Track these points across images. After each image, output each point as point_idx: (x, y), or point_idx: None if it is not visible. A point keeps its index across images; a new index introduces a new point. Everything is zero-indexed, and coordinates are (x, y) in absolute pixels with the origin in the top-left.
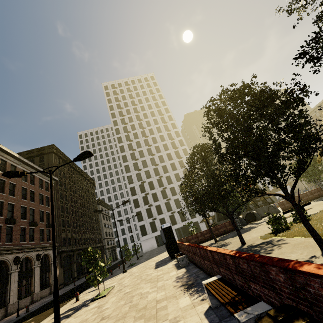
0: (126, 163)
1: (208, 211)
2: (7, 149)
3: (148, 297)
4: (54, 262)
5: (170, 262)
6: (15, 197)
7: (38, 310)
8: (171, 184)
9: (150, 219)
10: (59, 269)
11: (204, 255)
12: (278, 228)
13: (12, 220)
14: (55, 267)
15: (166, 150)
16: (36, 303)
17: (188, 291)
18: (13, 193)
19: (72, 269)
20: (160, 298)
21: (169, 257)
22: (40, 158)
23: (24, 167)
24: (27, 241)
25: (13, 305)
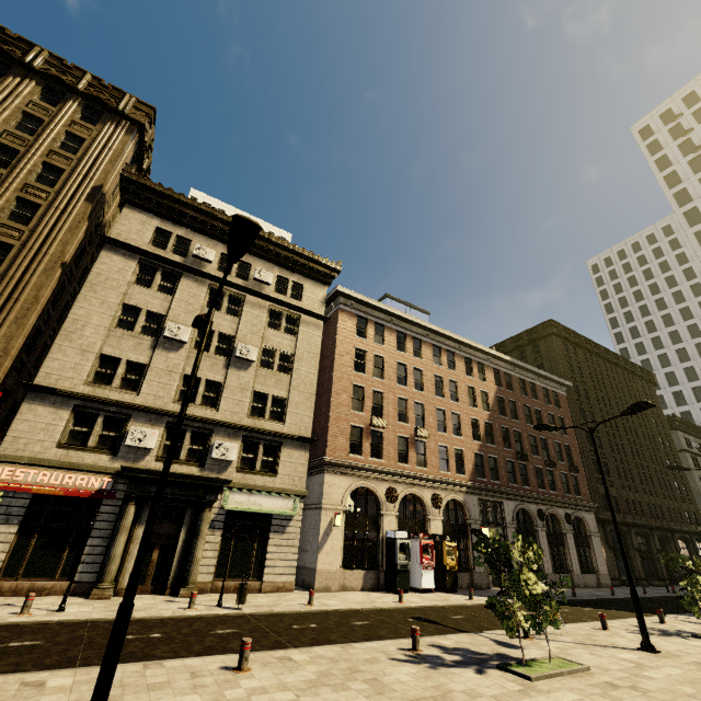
0: None
1: None
2: (497, 353)
3: None
4: (623, 555)
5: None
6: (519, 421)
7: (591, 602)
8: None
9: None
10: (606, 550)
11: None
12: None
13: (523, 455)
14: (625, 561)
15: None
16: (579, 589)
17: None
18: (515, 415)
19: (631, 559)
20: None
21: None
22: (532, 347)
23: (520, 373)
24: (547, 490)
25: (549, 575)
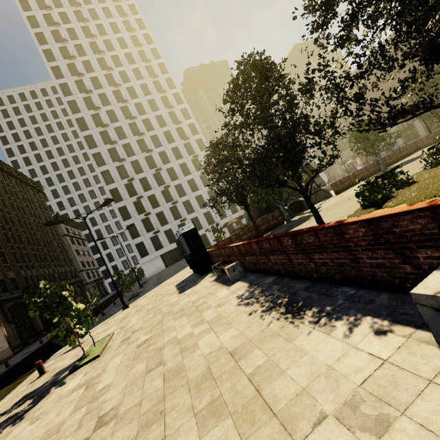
0: (96, 149)
1: (230, 213)
2: None
3: (198, 346)
4: None
5: (202, 279)
6: None
7: None
8: (176, 180)
9: (150, 233)
10: (6, 327)
11: (317, 244)
12: (376, 199)
13: None
14: None
15: (163, 126)
16: None
17: (300, 318)
18: None
19: (32, 321)
20: (235, 344)
21: (194, 274)
22: None
23: None
24: None
25: None
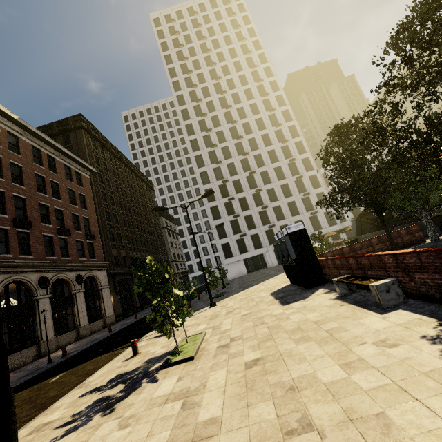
0: (198, 152)
1: (326, 225)
2: None
3: (395, 424)
4: None
5: (311, 293)
6: (26, 188)
7: (77, 356)
8: (269, 184)
9: (236, 235)
10: (114, 296)
11: None
12: None
13: (25, 222)
14: None
15: (261, 130)
16: (83, 340)
17: None
18: (21, 181)
19: (132, 297)
20: None
21: (293, 285)
22: (64, 138)
23: (34, 142)
24: (58, 257)
25: (49, 342)
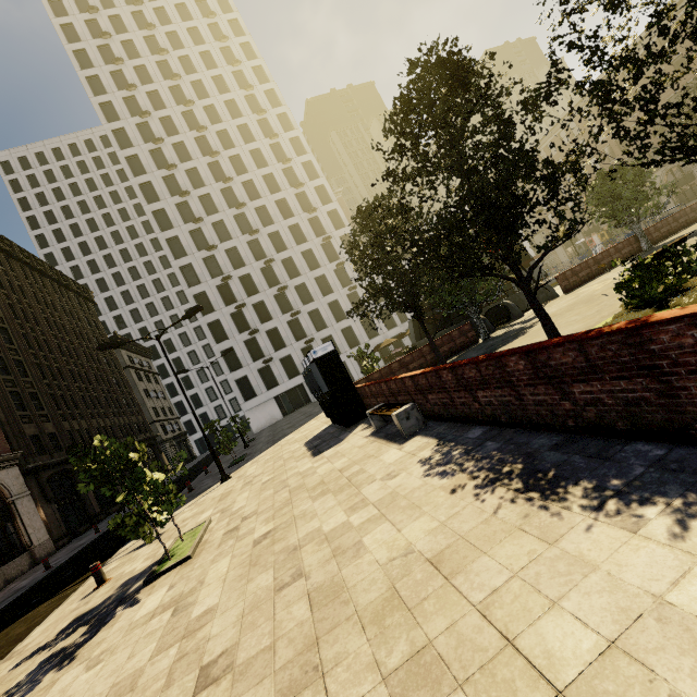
0: (171, 231)
1: (384, 329)
2: None
3: (365, 545)
4: None
5: (349, 433)
6: None
7: None
8: (297, 277)
9: (257, 362)
10: (44, 507)
11: (581, 366)
12: (654, 293)
13: None
14: None
15: (275, 192)
16: None
17: (560, 500)
18: None
19: (83, 499)
20: (435, 545)
21: (334, 425)
22: None
23: None
24: None
25: None
